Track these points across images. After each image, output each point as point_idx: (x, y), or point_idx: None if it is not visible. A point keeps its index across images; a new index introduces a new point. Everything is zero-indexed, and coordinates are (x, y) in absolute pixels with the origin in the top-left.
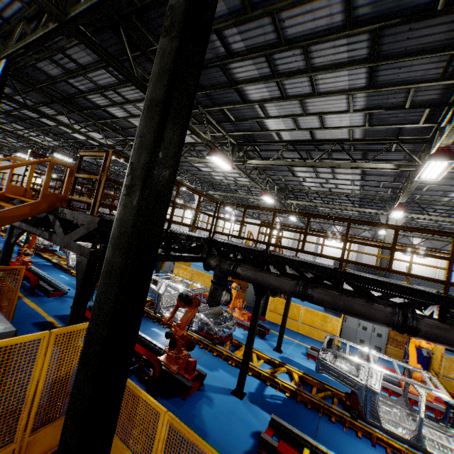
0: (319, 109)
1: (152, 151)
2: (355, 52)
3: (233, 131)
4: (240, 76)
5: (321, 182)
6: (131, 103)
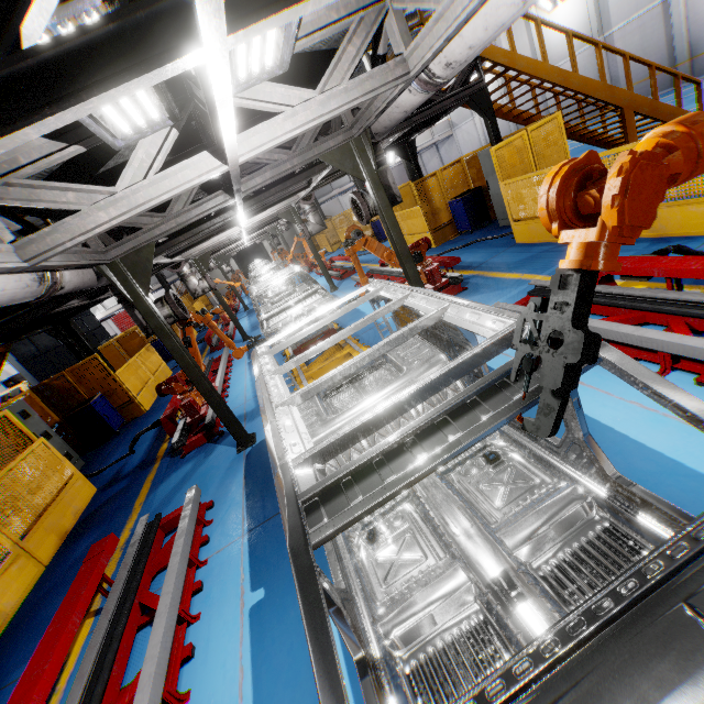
0: None
1: None
2: None
3: None
4: None
5: None
6: None
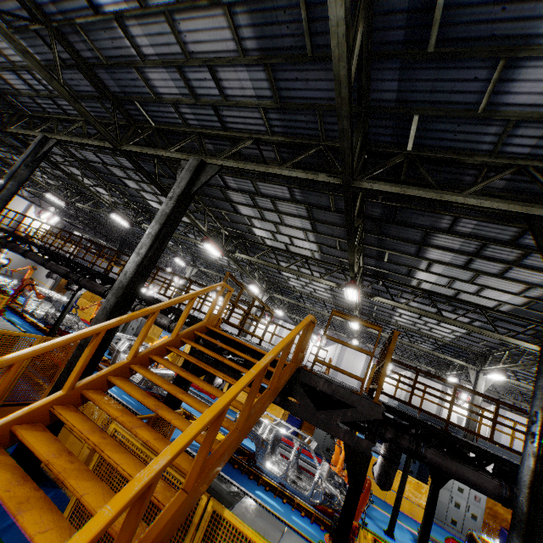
0: (488, 283)
1: None
2: None
3: (369, 265)
4: (436, 242)
5: (417, 322)
6: (279, 213)
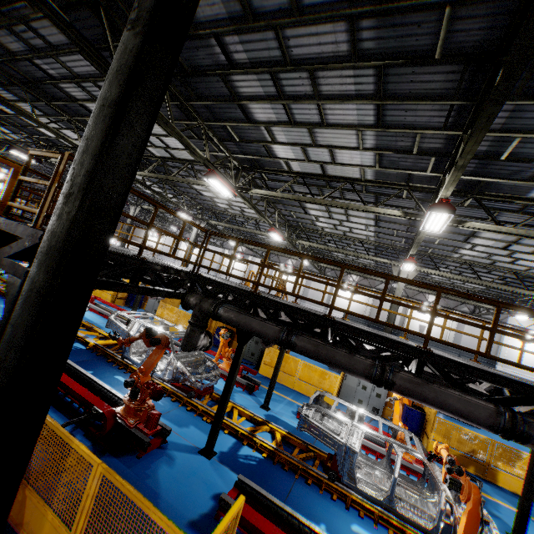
0: (329, 142)
1: (97, 157)
2: (362, 86)
3: (237, 153)
4: (243, 91)
5: (335, 224)
6: None
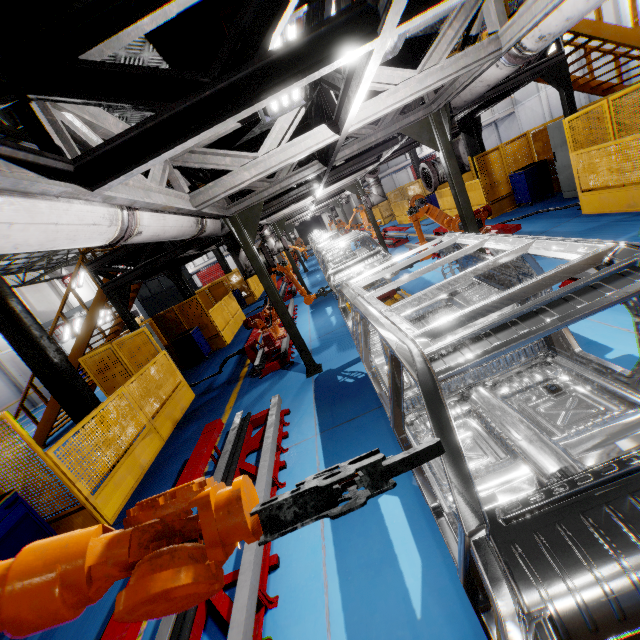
0: None
1: None
2: None
3: None
4: None
5: None
6: None
